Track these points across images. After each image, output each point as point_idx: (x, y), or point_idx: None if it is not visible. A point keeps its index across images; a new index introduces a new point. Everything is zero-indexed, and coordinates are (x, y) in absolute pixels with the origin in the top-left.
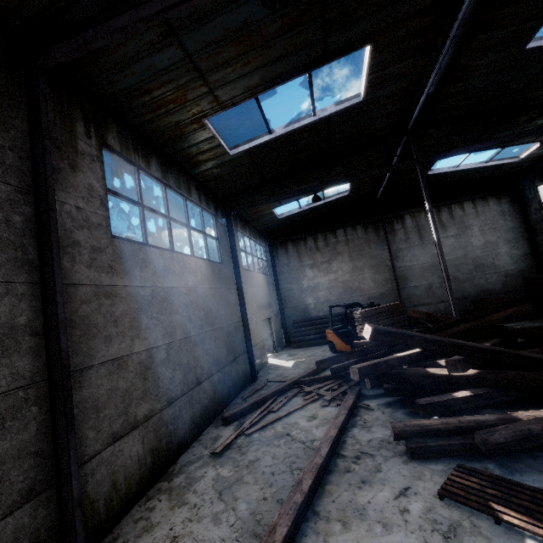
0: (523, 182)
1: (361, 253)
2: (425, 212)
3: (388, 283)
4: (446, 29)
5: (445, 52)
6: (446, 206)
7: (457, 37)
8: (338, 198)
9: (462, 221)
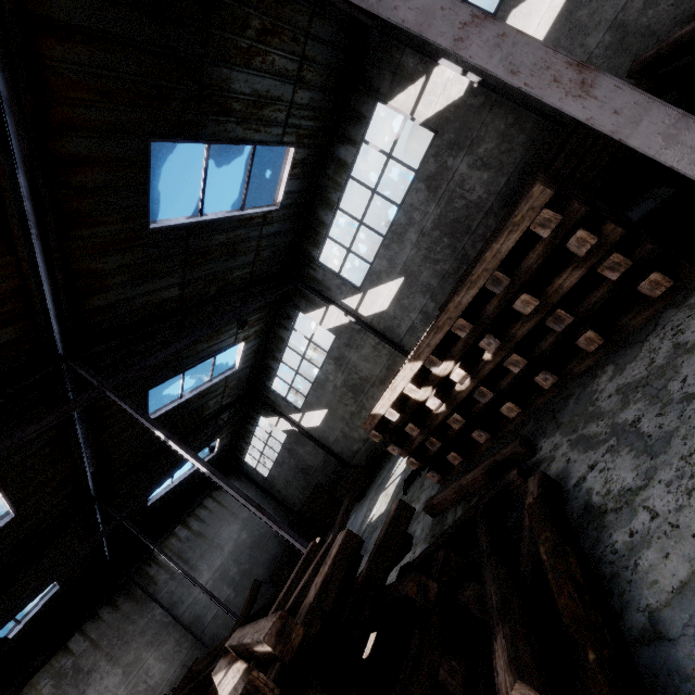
0: (234, 461)
1: (125, 639)
2: (174, 534)
3: (183, 644)
4: (74, 441)
5: (85, 449)
6: (190, 515)
7: (87, 443)
8: (44, 603)
9: (213, 517)
